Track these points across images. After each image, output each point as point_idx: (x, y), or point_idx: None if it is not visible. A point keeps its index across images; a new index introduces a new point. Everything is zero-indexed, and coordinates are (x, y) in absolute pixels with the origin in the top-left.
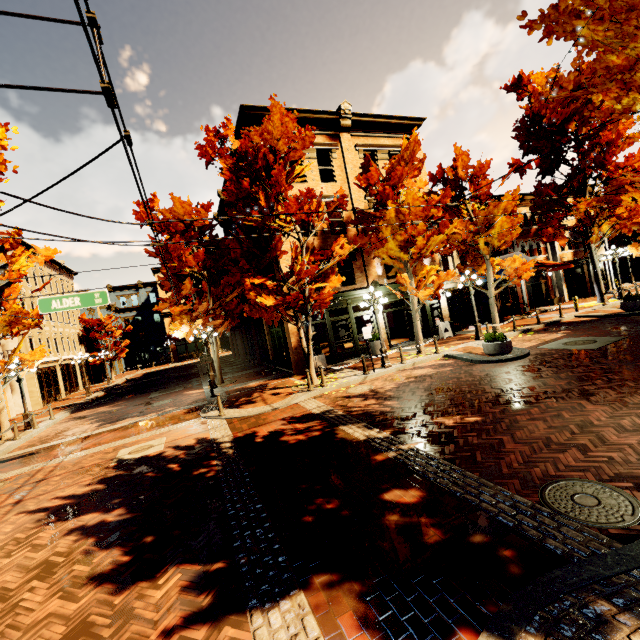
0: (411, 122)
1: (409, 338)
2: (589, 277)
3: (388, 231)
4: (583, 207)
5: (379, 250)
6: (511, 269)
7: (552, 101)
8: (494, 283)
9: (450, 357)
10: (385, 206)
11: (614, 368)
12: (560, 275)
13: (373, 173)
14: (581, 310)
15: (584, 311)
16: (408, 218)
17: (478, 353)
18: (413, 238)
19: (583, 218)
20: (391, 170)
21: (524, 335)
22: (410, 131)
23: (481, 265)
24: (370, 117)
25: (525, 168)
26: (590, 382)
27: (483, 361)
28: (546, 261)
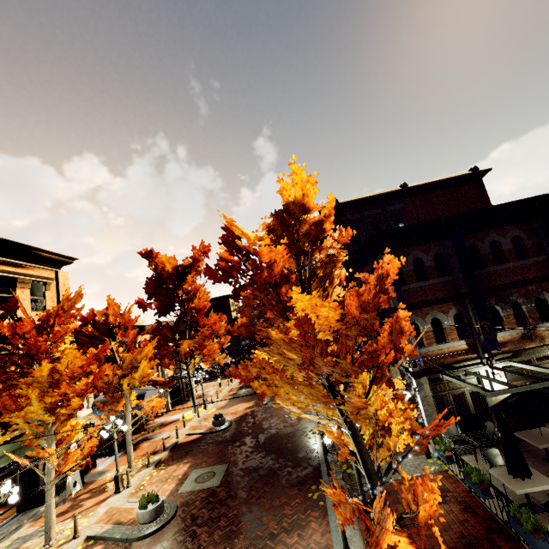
0: (63, 258)
1: (18, 510)
2: (182, 386)
3: (36, 393)
4: (187, 346)
5: (13, 414)
6: (149, 407)
7: (171, 274)
8: (133, 420)
9: (96, 538)
10: (32, 357)
11: (242, 512)
12: (167, 388)
13: (26, 323)
14: (187, 425)
15: (190, 426)
16: (66, 377)
17: (129, 521)
18: (66, 396)
19: (186, 352)
20: (47, 318)
21: (158, 470)
22: (59, 265)
23: (120, 401)
24: (17, 244)
25: (148, 307)
26: (238, 540)
27: (141, 537)
28: (158, 378)
